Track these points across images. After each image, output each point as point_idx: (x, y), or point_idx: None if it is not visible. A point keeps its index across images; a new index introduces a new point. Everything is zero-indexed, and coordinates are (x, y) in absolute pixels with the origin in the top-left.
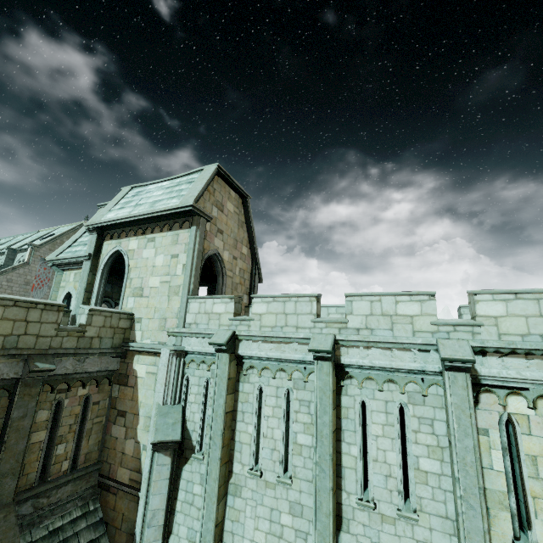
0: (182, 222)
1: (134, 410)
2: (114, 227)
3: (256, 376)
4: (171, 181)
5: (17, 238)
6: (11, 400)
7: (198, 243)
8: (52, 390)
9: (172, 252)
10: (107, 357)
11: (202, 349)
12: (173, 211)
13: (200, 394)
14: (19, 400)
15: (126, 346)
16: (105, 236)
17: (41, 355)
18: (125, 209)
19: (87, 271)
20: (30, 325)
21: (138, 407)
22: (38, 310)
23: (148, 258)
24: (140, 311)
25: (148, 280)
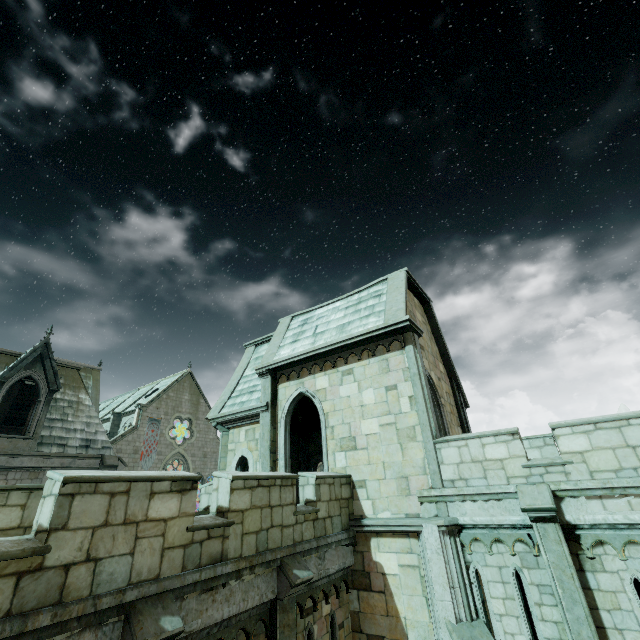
0: (389, 343)
1: (397, 633)
2: (291, 365)
3: (616, 558)
4: (345, 299)
5: (117, 401)
6: (270, 637)
7: (421, 365)
8: (300, 612)
9: (385, 383)
10: (341, 547)
11: (492, 520)
12: (381, 331)
13: (512, 599)
14: (280, 638)
15: (358, 526)
16: (278, 378)
17: (290, 556)
18: (303, 342)
19: (268, 425)
20: (274, 511)
21: (403, 628)
22: (276, 487)
23: (349, 396)
24: (359, 471)
25: (358, 425)
